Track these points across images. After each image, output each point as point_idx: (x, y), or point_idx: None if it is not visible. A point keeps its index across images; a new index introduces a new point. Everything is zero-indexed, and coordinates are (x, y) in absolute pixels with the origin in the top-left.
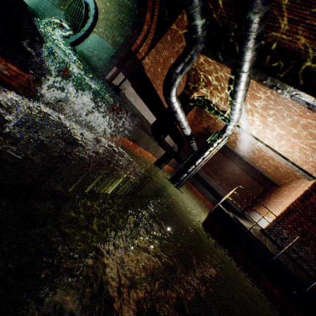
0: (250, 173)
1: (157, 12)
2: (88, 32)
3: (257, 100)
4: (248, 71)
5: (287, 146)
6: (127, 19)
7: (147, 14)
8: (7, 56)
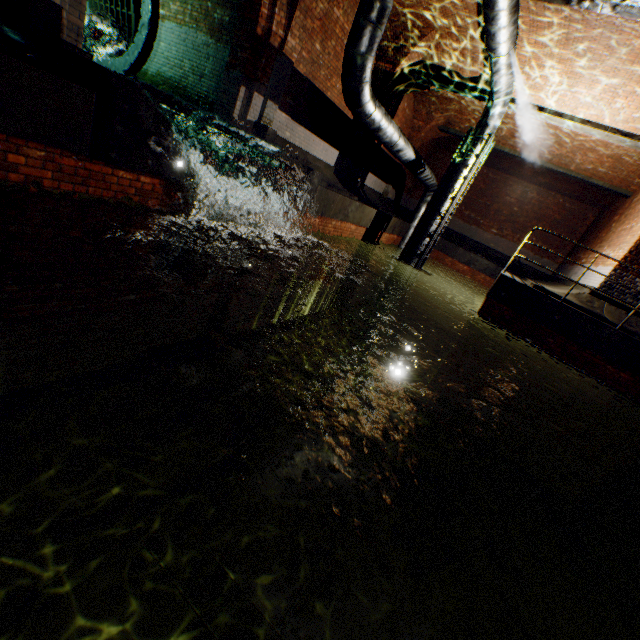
0: (560, 189)
1: None
2: (154, 25)
3: (545, 32)
4: None
5: (629, 109)
6: None
7: None
8: (139, 168)
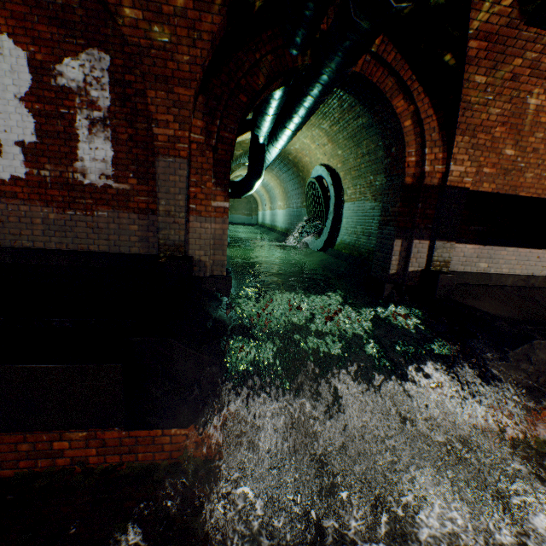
0: None
1: (411, 75)
2: (336, 209)
3: None
4: None
5: None
6: (371, 143)
7: (393, 101)
8: (189, 424)
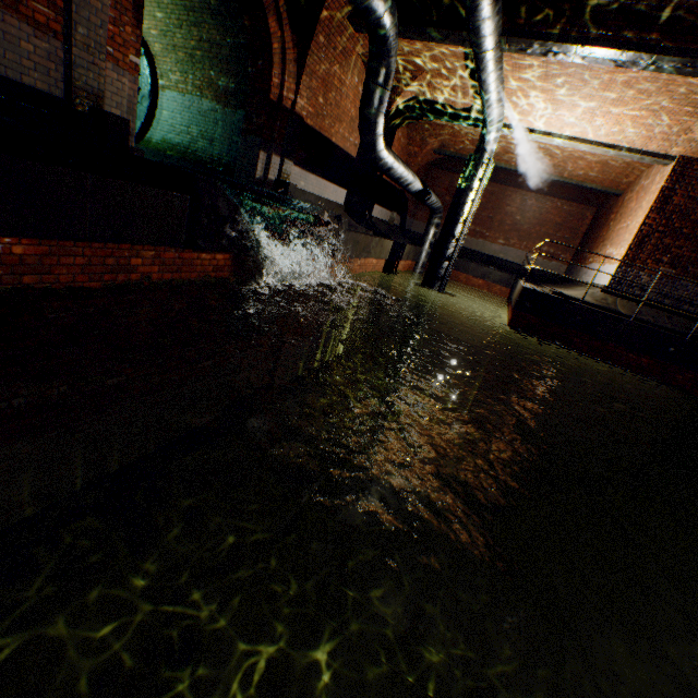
0: (557, 193)
1: (284, 5)
2: (154, 95)
3: (527, 71)
4: (495, 46)
5: (608, 126)
6: (218, 34)
7: (270, 20)
8: (217, 249)
